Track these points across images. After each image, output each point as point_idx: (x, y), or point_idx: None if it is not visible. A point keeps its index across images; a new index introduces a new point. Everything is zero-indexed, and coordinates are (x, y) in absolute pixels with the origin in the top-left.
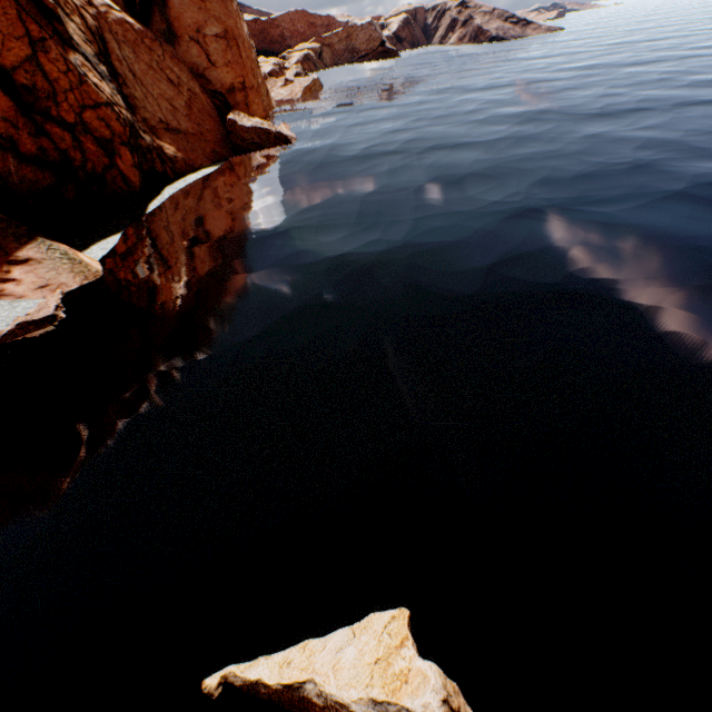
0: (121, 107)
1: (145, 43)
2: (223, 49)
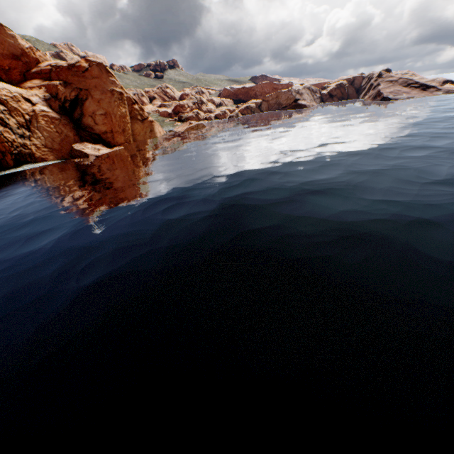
0: (17, 142)
1: (52, 121)
2: (103, 119)
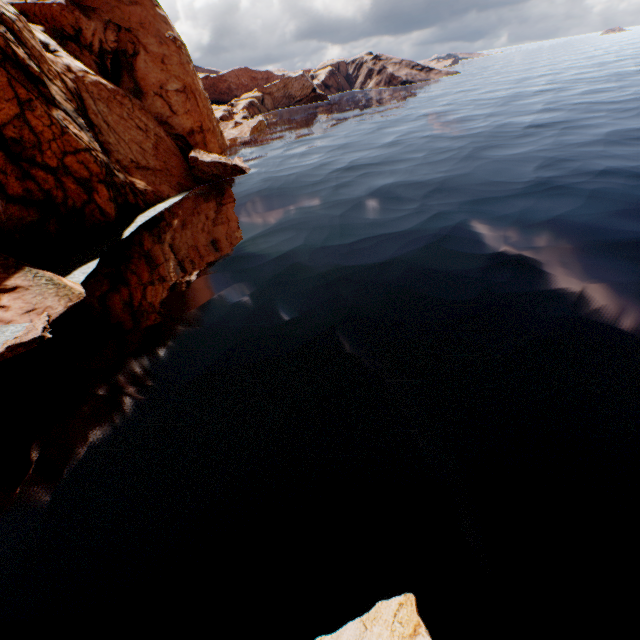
0: (98, 151)
1: (117, 99)
2: (182, 101)
